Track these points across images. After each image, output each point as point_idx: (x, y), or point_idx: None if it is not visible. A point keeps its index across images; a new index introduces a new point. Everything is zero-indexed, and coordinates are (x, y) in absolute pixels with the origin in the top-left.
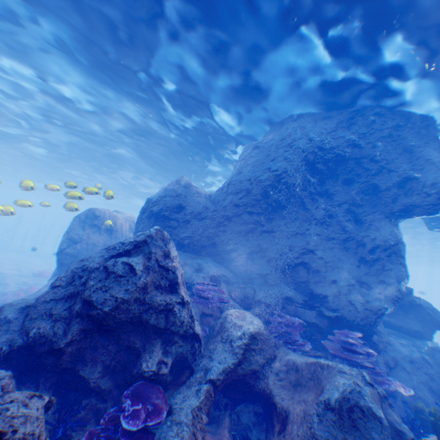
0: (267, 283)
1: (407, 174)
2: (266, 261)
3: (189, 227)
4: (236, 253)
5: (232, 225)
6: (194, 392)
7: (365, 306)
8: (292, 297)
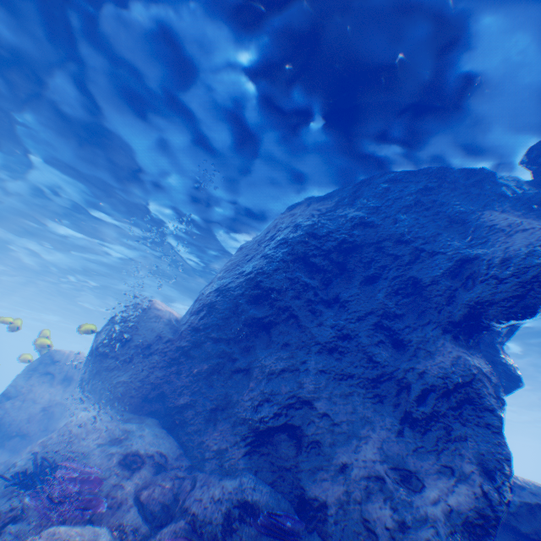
0: (223, 471)
1: (461, 252)
2: (231, 424)
3: (129, 367)
4: (192, 409)
5: (190, 360)
6: None
7: None
8: (259, 505)
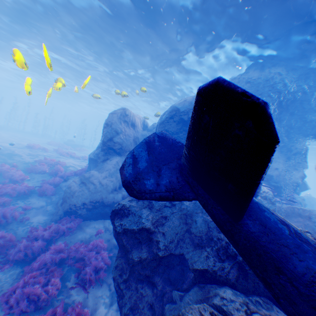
0: None
1: None
2: None
3: None
4: None
5: None
6: None
7: (291, 181)
8: None
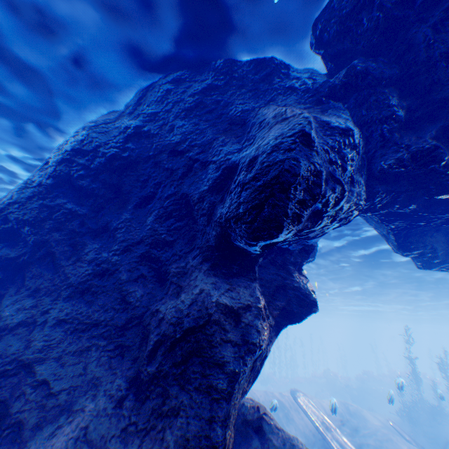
0: None
1: (230, 159)
2: None
3: None
4: None
5: None
6: None
7: None
8: None
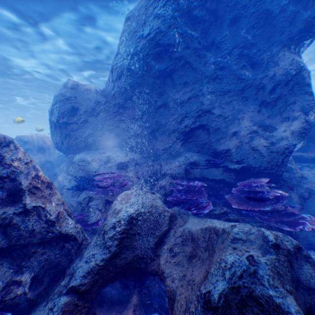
0: (172, 155)
1: None
2: (167, 135)
3: (89, 126)
4: (139, 137)
5: (127, 111)
6: (45, 314)
7: (271, 150)
8: (197, 161)
